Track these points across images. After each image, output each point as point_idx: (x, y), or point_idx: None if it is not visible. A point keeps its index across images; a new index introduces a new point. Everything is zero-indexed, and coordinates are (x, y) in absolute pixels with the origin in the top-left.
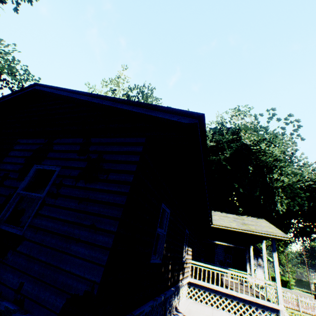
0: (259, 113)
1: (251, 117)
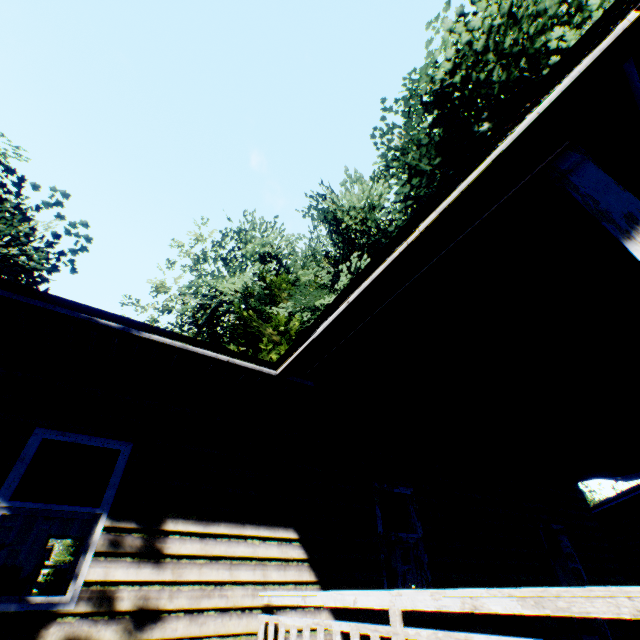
0: None
1: None
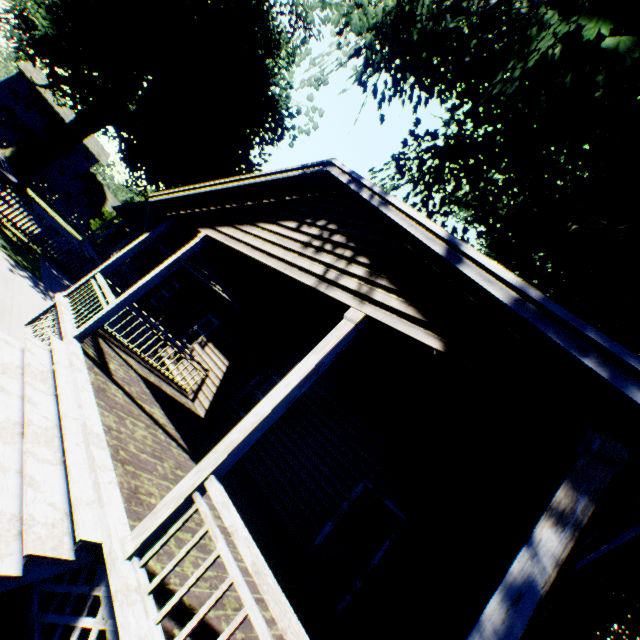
0: None
1: None
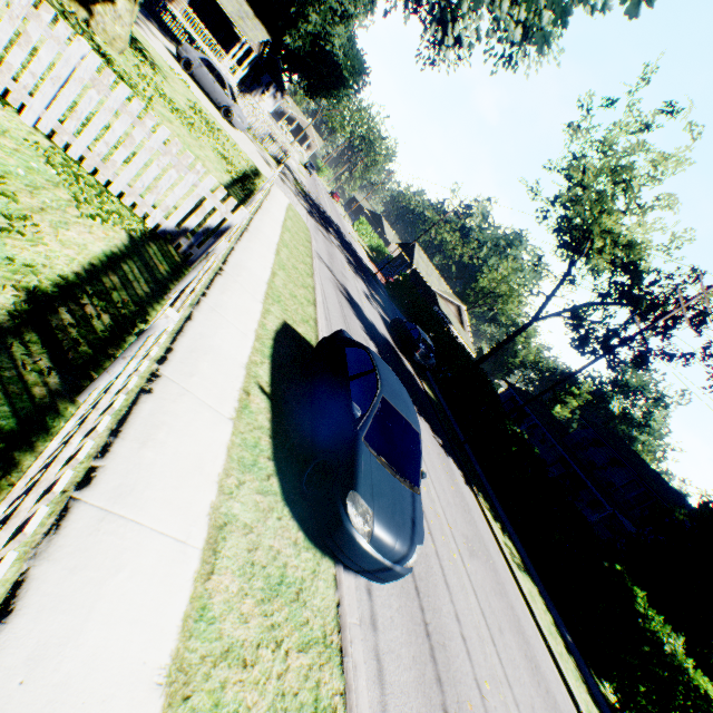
0: None
1: None
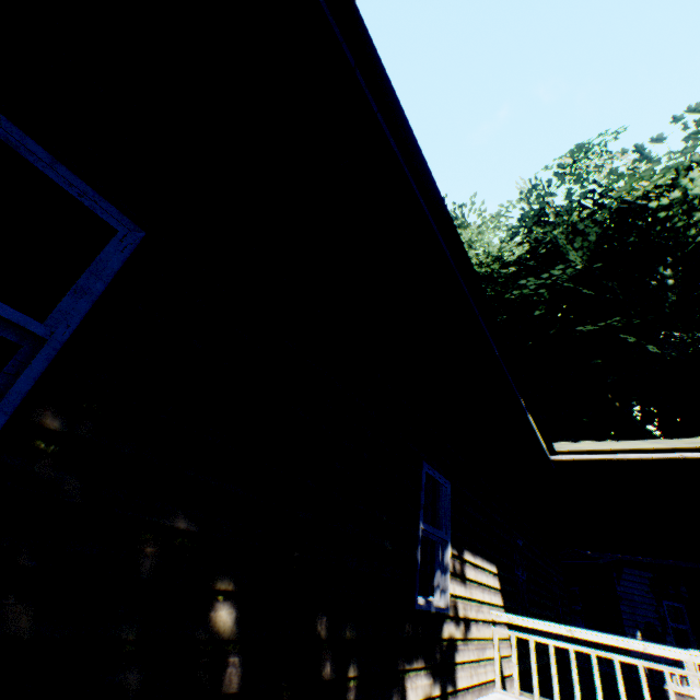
0: (652, 137)
1: (627, 156)
